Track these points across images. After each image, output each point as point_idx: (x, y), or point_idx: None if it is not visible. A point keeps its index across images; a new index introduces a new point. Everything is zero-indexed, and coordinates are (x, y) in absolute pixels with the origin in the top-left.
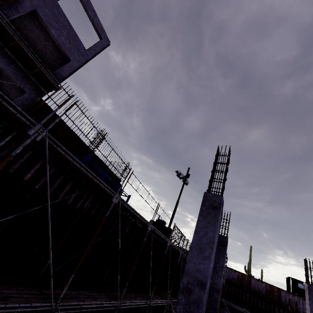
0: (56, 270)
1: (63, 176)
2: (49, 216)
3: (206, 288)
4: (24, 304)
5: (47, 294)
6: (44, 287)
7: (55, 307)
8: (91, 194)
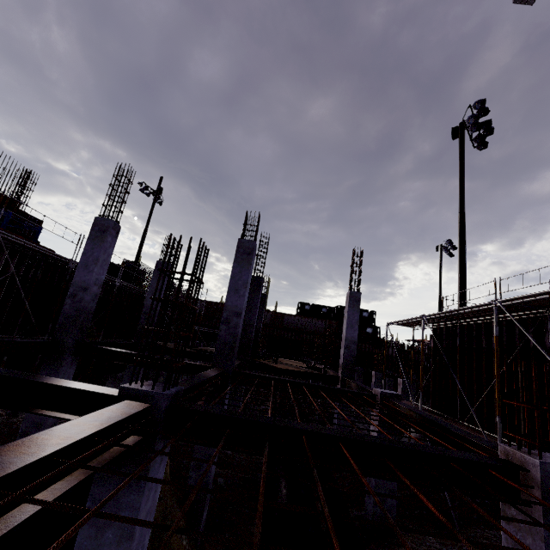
0: None
1: None
2: None
3: (88, 291)
4: None
5: None
6: None
7: None
8: None
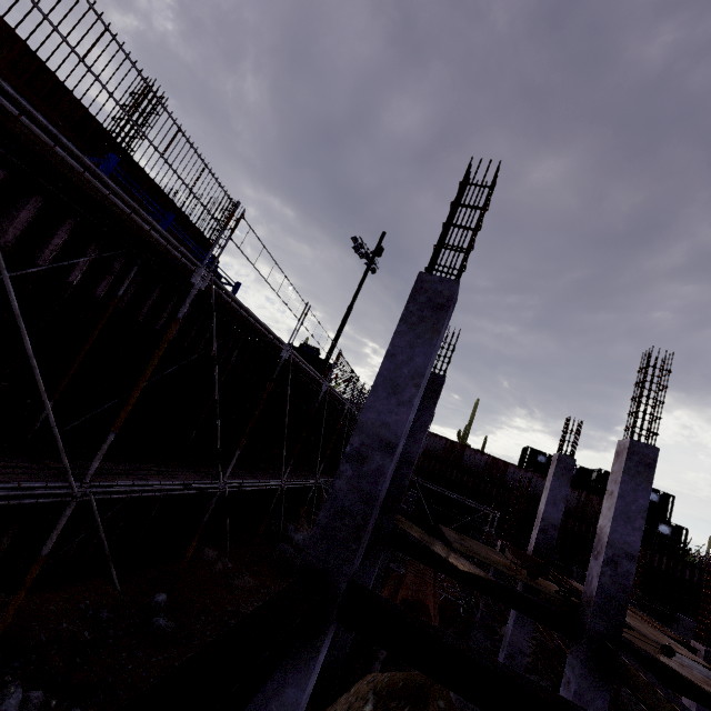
0: (71, 427)
1: (39, 202)
2: (12, 301)
3: (395, 453)
4: (2, 485)
5: (58, 469)
6: (49, 457)
7: (80, 489)
8: (134, 264)
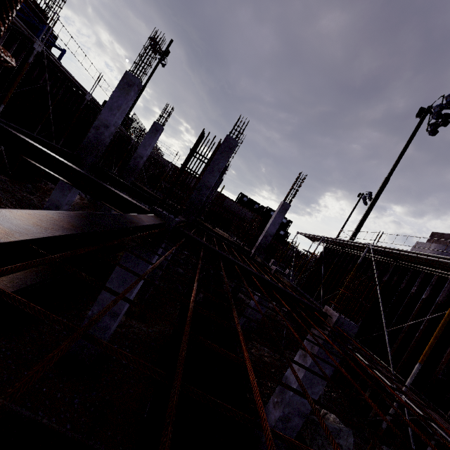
0: None
1: None
2: None
3: (108, 129)
4: None
5: None
6: None
7: None
8: None
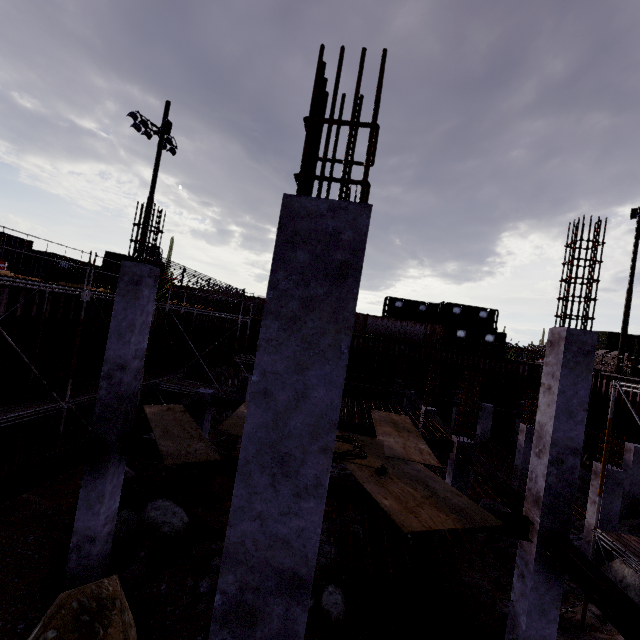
0: None
1: None
2: None
3: None
4: None
5: None
6: None
7: None
8: None
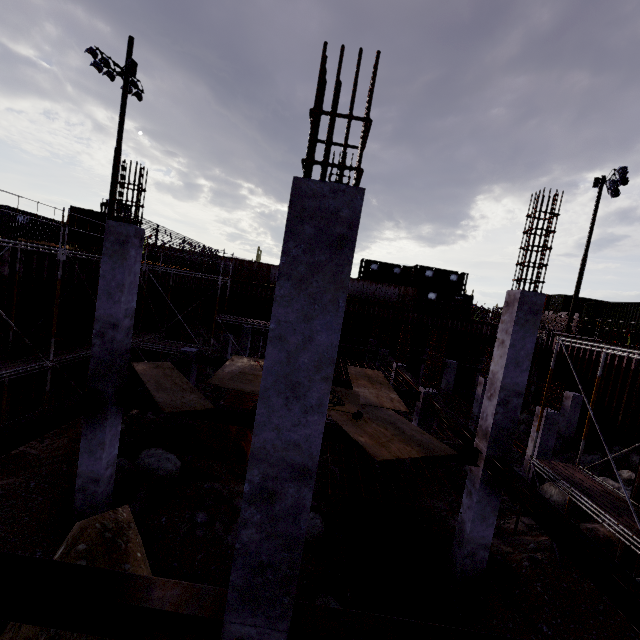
0: None
1: None
2: None
3: None
4: None
5: None
6: None
7: None
8: None
